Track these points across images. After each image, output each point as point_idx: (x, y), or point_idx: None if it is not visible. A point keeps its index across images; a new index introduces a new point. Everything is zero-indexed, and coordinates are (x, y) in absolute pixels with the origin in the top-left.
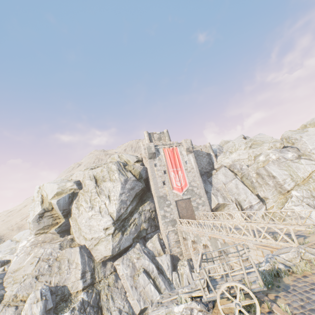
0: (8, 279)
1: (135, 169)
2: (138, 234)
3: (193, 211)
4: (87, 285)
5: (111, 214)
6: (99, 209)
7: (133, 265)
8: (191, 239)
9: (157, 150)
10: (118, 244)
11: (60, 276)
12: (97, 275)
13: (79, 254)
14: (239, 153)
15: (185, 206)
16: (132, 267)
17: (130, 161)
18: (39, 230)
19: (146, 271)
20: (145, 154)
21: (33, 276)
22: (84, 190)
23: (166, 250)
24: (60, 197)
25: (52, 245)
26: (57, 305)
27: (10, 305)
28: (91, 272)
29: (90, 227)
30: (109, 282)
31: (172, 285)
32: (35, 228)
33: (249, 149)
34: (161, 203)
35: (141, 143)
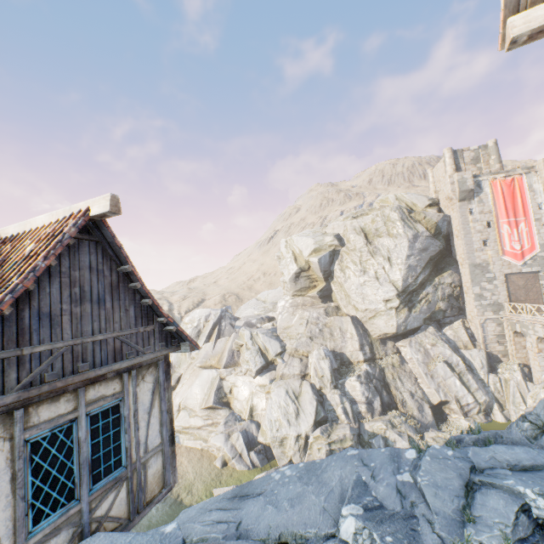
0: (282, 334)
1: (428, 218)
2: (430, 315)
3: (541, 295)
4: (368, 358)
5: (394, 283)
6: (374, 274)
7: (425, 351)
8: (537, 335)
9: (476, 184)
10: (404, 322)
11: (334, 343)
12: (377, 351)
13: (352, 324)
14: None
15: (523, 285)
16: (424, 354)
17: (417, 205)
18: (296, 292)
19: (446, 363)
20: (452, 193)
21: (306, 337)
22: (349, 248)
23: (476, 344)
24: (319, 255)
25: (316, 310)
26: (339, 369)
27: (294, 356)
28: (369, 347)
29: (363, 295)
30: (392, 362)
31: (488, 389)
32: (292, 288)
33: None
34: (475, 275)
35: (428, 171)
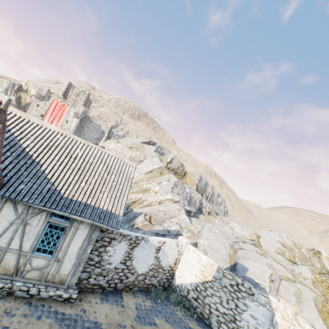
0: None
1: (26, 99)
2: None
3: None
4: None
5: None
6: None
7: None
8: None
9: (49, 96)
10: None
11: None
12: None
13: None
14: (119, 146)
15: None
16: None
17: (31, 92)
18: None
19: None
20: (36, 92)
21: None
22: None
23: None
24: None
25: None
26: None
27: None
28: None
29: None
30: None
31: None
32: None
33: (127, 148)
34: None
35: None
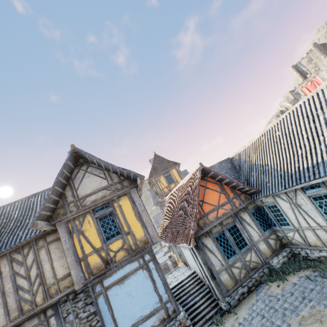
0: None
1: None
2: None
3: None
4: None
5: None
6: None
7: None
8: None
9: (296, 94)
10: None
11: None
12: None
13: None
14: None
15: None
16: None
17: (288, 106)
18: None
19: None
20: (288, 104)
21: None
22: None
23: None
24: None
25: None
26: None
27: None
28: None
29: None
30: None
31: None
32: None
33: None
34: None
35: None
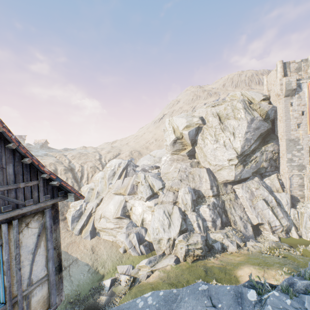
0: (163, 177)
1: (261, 108)
2: (257, 170)
3: None
4: (215, 194)
5: (235, 149)
6: (223, 143)
7: (251, 192)
8: None
9: (298, 85)
10: (240, 174)
11: (195, 184)
12: (221, 190)
13: (207, 173)
14: None
15: None
16: (250, 194)
17: (255, 99)
18: (173, 152)
19: (264, 200)
20: (280, 91)
21: (178, 179)
22: (208, 126)
23: (284, 189)
24: (189, 129)
25: (185, 163)
26: (197, 200)
27: (170, 191)
28: (216, 188)
29: (215, 156)
30: (230, 198)
31: (289, 217)
32: (171, 149)
33: None
34: (289, 146)
35: (264, 77)
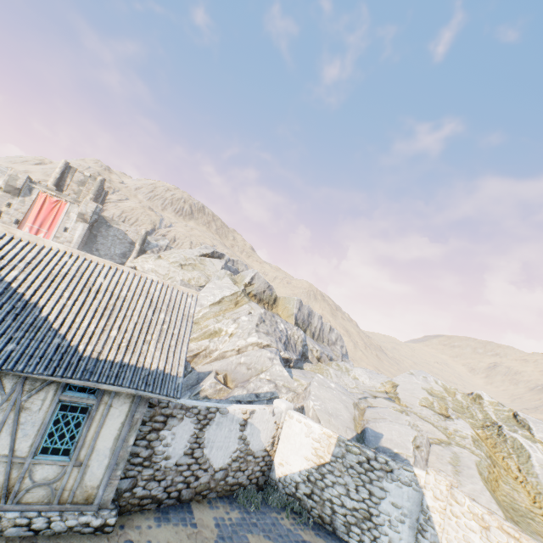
0: None
1: None
2: None
3: None
4: None
5: None
6: None
7: None
8: None
9: (30, 188)
10: None
11: None
12: None
13: None
14: (161, 264)
15: None
16: None
17: None
18: None
19: None
20: (4, 183)
21: None
22: None
23: None
24: None
25: None
26: None
27: None
28: None
29: None
30: None
31: None
32: None
33: (176, 266)
34: None
35: None
